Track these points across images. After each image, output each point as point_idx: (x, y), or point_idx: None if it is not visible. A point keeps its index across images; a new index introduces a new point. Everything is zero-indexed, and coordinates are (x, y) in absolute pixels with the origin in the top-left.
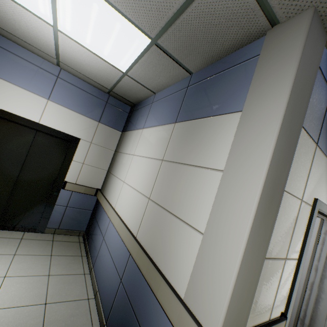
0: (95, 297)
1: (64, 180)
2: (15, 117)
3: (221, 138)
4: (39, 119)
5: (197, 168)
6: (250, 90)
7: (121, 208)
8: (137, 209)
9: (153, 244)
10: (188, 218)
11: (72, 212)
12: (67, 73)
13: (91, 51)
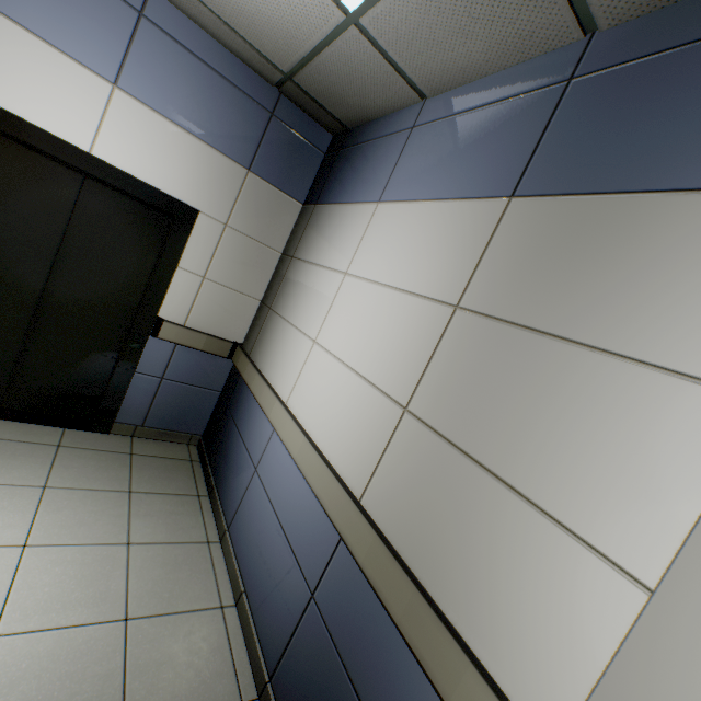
0: (237, 604)
1: (157, 314)
2: (24, 129)
3: None
4: (89, 142)
5: (616, 361)
6: None
7: (309, 409)
8: (361, 427)
9: (421, 543)
10: (570, 514)
11: (175, 393)
12: (168, 5)
13: None
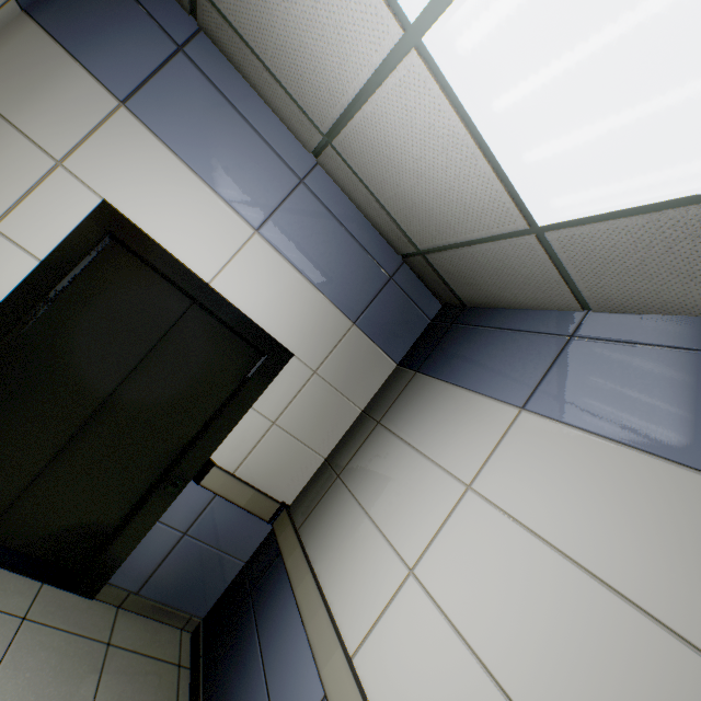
0: None
1: (209, 456)
2: (157, 253)
3: None
4: (213, 273)
5: None
6: None
7: None
8: None
9: None
10: None
11: (192, 554)
12: (327, 178)
13: (475, 137)
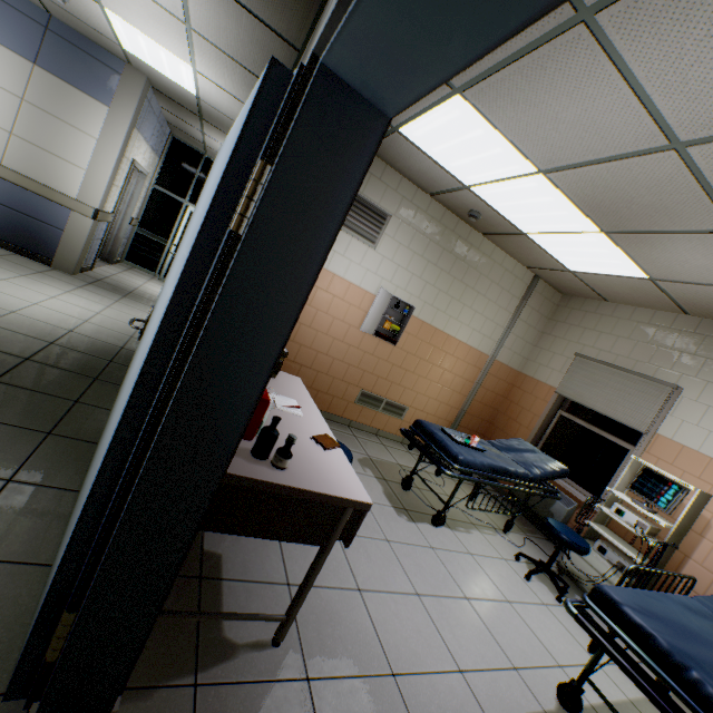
0: None
1: None
2: None
3: (95, 117)
4: None
5: (76, 129)
6: (115, 99)
7: None
8: None
9: (34, 174)
10: (72, 161)
11: None
12: None
13: None
